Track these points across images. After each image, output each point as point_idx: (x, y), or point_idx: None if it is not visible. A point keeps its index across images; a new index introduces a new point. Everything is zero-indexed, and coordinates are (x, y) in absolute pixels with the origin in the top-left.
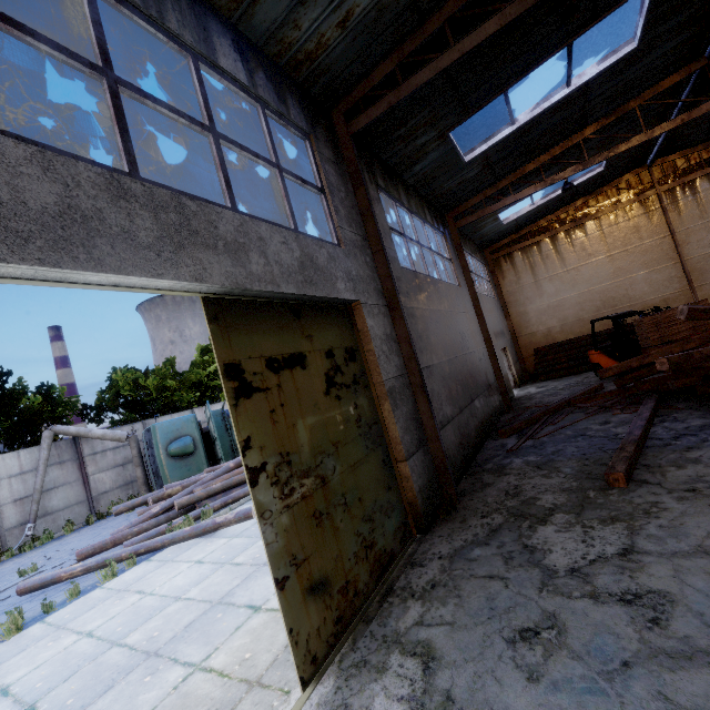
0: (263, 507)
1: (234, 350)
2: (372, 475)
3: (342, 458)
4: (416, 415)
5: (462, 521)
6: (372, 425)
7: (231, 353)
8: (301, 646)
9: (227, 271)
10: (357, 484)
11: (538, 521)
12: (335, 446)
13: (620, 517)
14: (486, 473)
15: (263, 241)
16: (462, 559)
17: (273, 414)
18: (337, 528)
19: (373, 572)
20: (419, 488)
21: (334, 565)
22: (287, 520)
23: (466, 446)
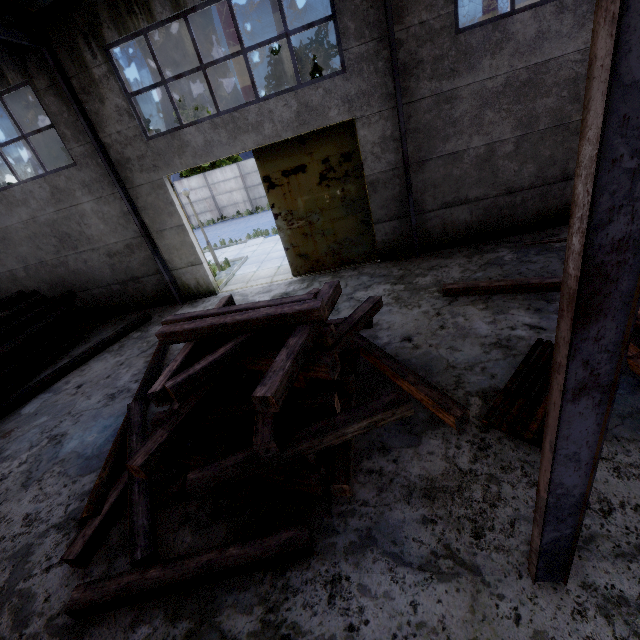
0: (280, 227)
1: (267, 170)
2: (347, 226)
3: (325, 216)
4: (402, 198)
5: (393, 266)
6: (356, 201)
7: (265, 172)
8: (293, 267)
9: (254, 140)
10: (334, 228)
11: (394, 283)
12: (321, 210)
13: (400, 300)
14: (472, 250)
15: (271, 112)
16: (358, 276)
17: (285, 195)
18: (316, 242)
19: (336, 263)
20: (383, 241)
21: (312, 252)
22: (290, 233)
23: (493, 225)
